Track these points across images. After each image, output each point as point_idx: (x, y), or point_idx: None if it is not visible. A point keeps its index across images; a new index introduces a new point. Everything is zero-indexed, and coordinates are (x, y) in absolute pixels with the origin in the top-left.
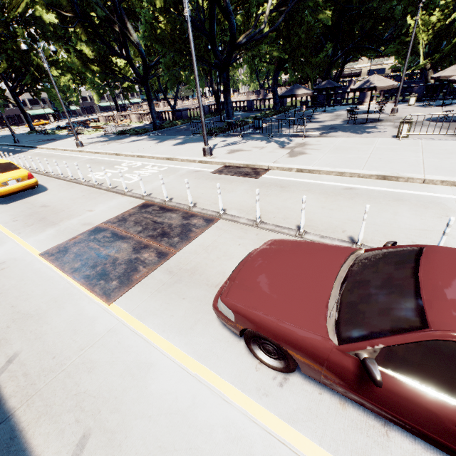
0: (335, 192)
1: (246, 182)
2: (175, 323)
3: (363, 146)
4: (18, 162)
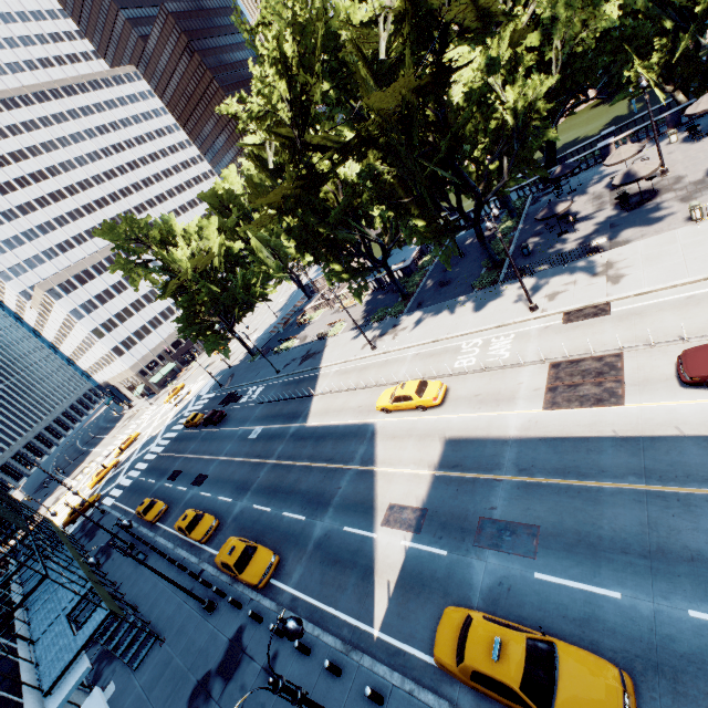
0: (682, 303)
1: (605, 321)
2: (666, 397)
3: (669, 247)
4: (345, 385)
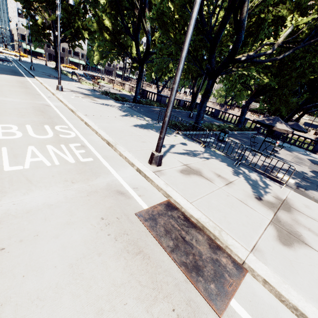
0: None
1: None
2: None
3: None
4: None
